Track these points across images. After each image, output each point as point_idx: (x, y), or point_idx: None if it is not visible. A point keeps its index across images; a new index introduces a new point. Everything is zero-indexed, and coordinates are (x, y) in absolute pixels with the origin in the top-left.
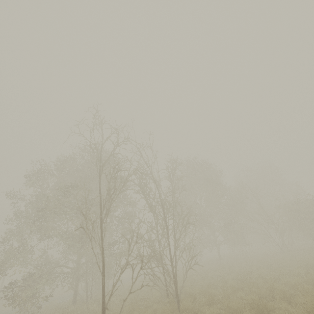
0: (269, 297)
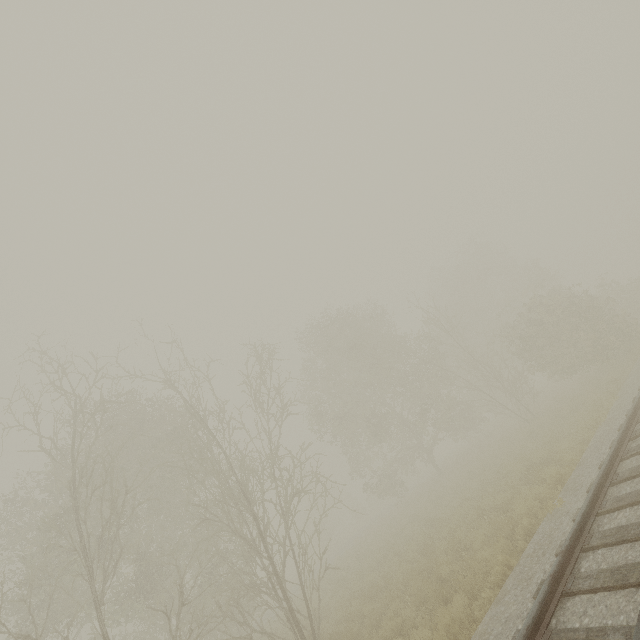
0: (432, 598)
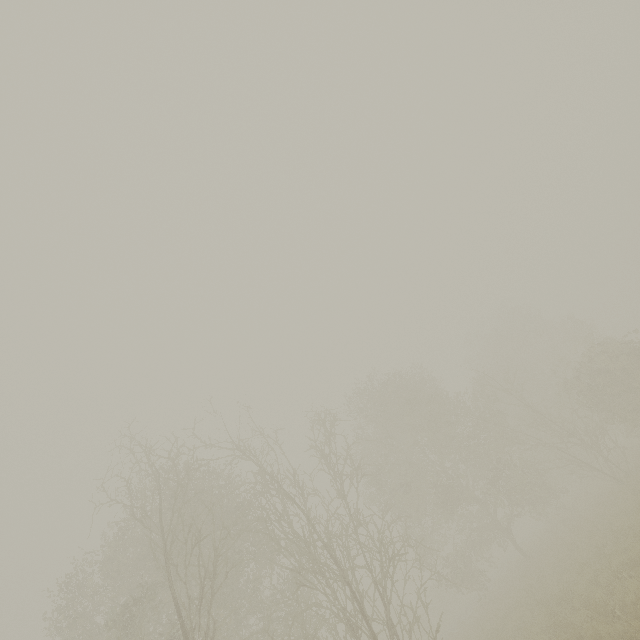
0: None
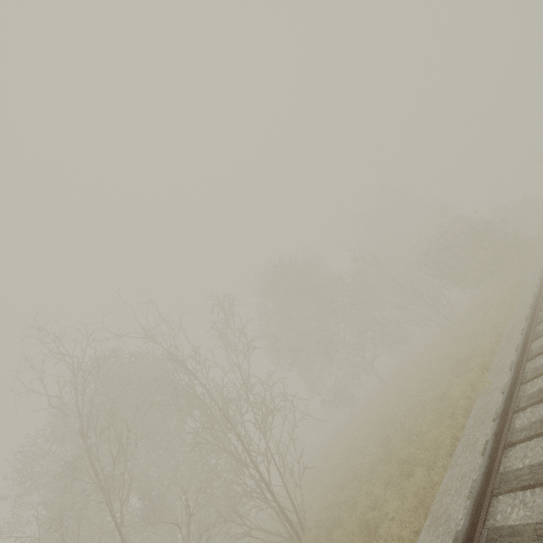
0: (396, 477)
